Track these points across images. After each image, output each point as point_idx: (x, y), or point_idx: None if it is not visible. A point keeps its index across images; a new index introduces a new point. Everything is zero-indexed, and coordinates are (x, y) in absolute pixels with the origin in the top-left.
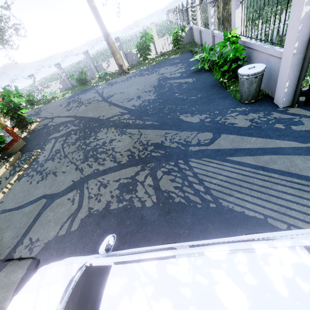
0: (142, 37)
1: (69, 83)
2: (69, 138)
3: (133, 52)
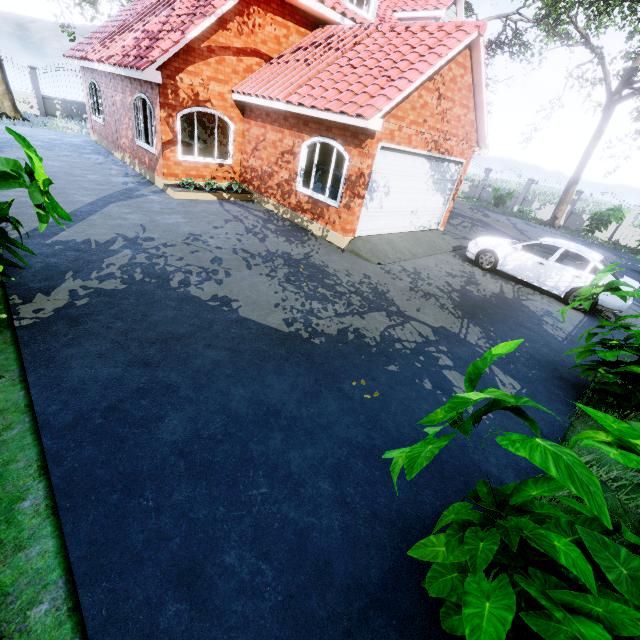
0: (611, 209)
1: (479, 193)
2: (477, 227)
3: (584, 217)
